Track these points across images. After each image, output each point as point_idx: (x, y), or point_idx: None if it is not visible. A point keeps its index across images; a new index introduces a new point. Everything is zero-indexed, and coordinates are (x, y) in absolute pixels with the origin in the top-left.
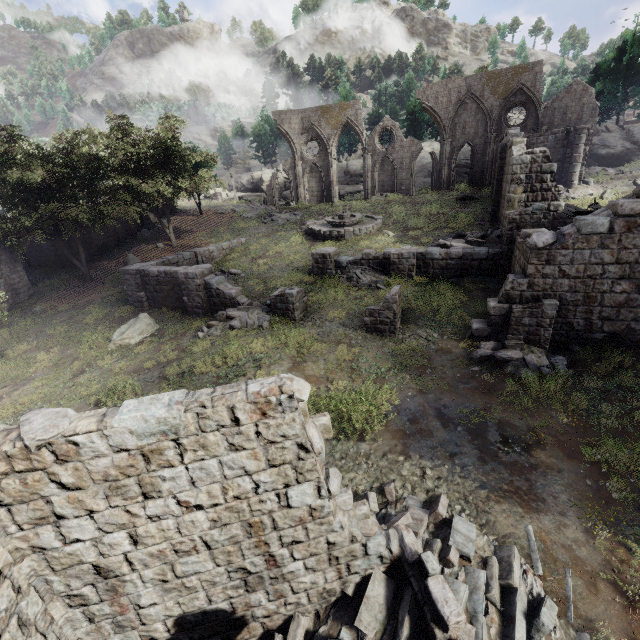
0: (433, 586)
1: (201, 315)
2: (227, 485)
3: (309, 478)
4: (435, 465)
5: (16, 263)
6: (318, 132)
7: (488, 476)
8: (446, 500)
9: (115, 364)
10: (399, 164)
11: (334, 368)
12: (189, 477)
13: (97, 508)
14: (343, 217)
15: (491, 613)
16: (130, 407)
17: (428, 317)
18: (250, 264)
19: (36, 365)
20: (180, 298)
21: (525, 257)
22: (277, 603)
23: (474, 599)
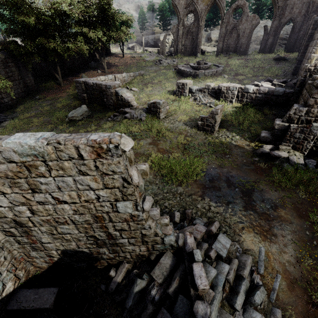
0: (195, 267)
1: (112, 110)
2: (80, 193)
3: (130, 199)
4: (217, 206)
5: (28, 72)
6: (195, 7)
7: (246, 217)
8: (218, 224)
9: (67, 129)
10: (242, 33)
11: (174, 146)
12: (56, 185)
13: (6, 192)
14: (200, 64)
15: (226, 287)
16: (16, 137)
17: (235, 126)
18: (143, 86)
19: (32, 124)
20: (103, 99)
21: (310, 93)
22: (114, 255)
23: (218, 278)
